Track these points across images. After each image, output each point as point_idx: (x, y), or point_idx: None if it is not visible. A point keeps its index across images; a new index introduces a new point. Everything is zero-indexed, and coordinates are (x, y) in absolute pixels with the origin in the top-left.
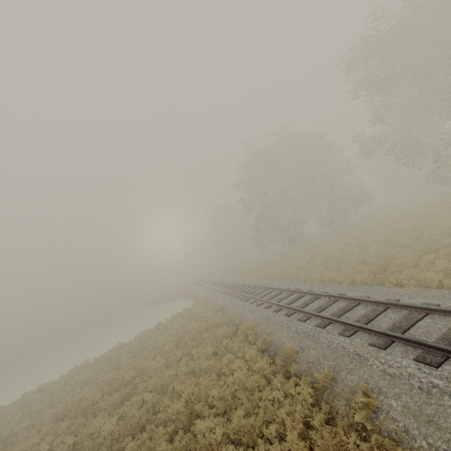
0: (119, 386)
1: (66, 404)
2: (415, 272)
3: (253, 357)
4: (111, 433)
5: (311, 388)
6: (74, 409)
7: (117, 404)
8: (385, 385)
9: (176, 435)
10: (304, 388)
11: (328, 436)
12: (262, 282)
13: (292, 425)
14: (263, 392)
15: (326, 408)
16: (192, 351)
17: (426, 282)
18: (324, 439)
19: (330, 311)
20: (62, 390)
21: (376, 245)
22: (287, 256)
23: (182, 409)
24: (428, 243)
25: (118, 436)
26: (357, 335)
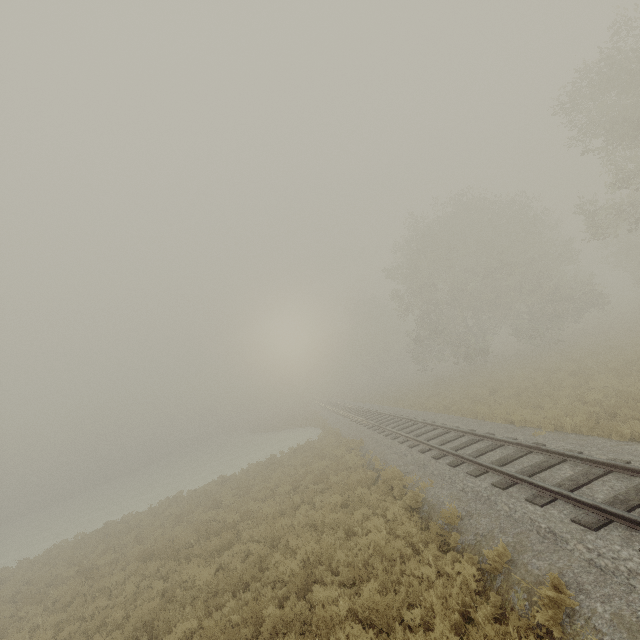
0: (219, 529)
1: (155, 542)
2: None
3: (397, 517)
4: (208, 584)
5: (478, 570)
6: (164, 549)
7: (215, 552)
8: (590, 580)
9: (287, 601)
10: (465, 567)
11: (494, 635)
12: (419, 414)
13: (444, 614)
14: (408, 564)
15: (497, 600)
16: (314, 498)
17: None
18: (488, 638)
19: (517, 467)
20: (150, 525)
21: (606, 375)
22: (461, 380)
23: (297, 569)
24: None
25: (216, 590)
26: (555, 505)
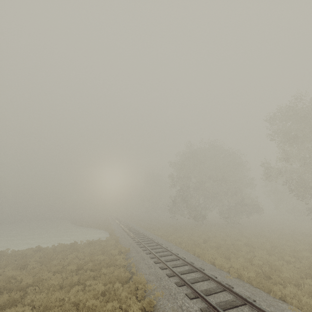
0: (13, 288)
1: None
2: (299, 293)
3: None
4: None
5: None
6: None
7: None
8: None
9: None
10: None
11: None
12: (164, 242)
13: None
14: None
15: None
16: (87, 281)
17: (309, 308)
18: None
19: (216, 299)
20: None
21: (262, 251)
22: (189, 229)
23: None
24: (308, 268)
25: None
26: None
